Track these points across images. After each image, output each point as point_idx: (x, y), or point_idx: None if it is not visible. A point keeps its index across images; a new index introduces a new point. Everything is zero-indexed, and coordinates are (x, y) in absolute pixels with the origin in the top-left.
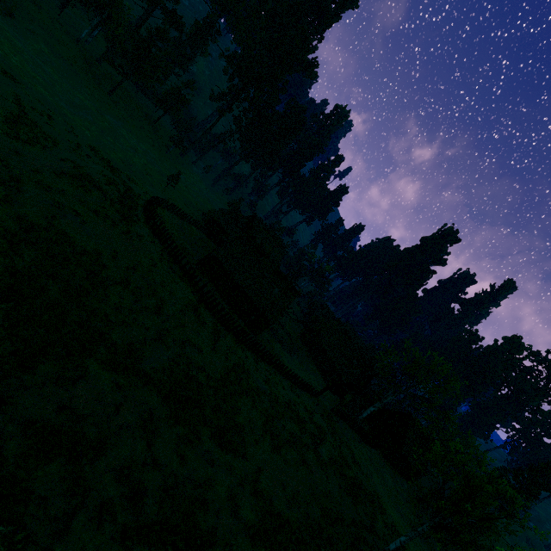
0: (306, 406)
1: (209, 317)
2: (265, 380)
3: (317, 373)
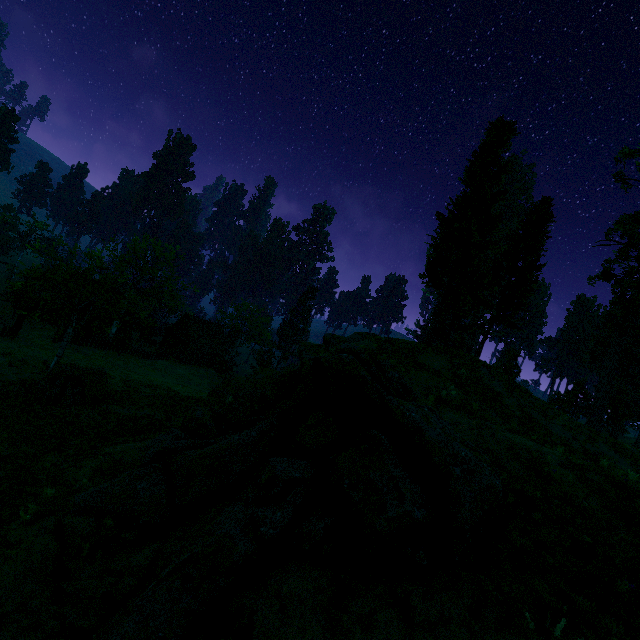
0: None
1: None
2: None
3: (50, 329)
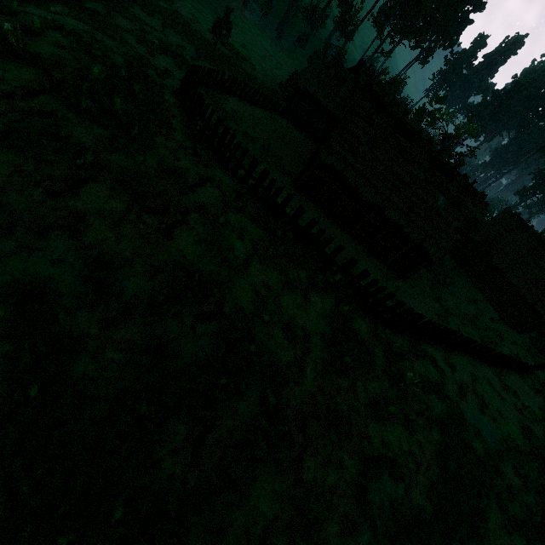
0: (532, 411)
1: (370, 328)
2: (480, 405)
3: (488, 306)
